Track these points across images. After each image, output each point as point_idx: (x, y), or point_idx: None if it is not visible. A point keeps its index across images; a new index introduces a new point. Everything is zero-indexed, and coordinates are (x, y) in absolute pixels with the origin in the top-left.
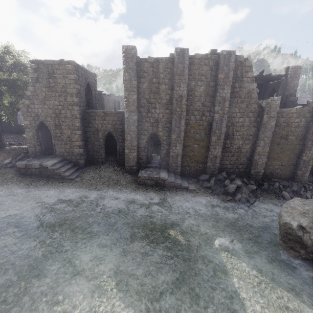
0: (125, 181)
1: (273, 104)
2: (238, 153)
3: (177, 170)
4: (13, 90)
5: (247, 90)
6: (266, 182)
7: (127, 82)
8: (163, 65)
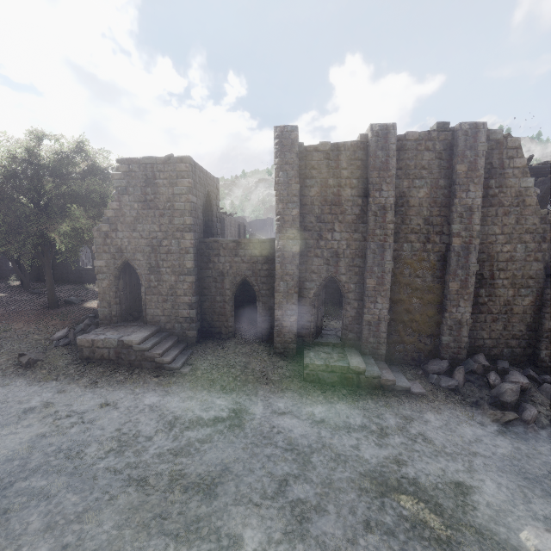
0: (278, 373)
1: None
2: (507, 315)
3: (379, 352)
4: (84, 210)
5: (515, 191)
6: None
7: (282, 187)
8: (347, 155)
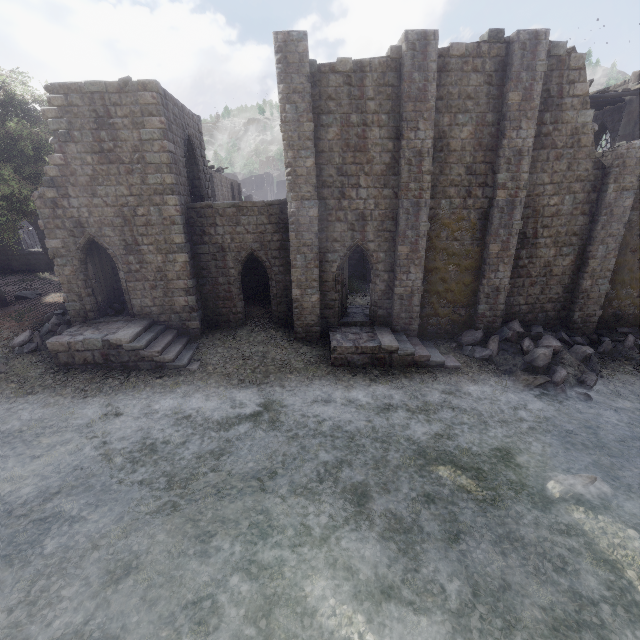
0: (302, 360)
1: (631, 157)
2: (546, 278)
3: (411, 327)
4: (12, 167)
5: (571, 129)
6: (606, 336)
7: (291, 128)
8: (375, 79)
